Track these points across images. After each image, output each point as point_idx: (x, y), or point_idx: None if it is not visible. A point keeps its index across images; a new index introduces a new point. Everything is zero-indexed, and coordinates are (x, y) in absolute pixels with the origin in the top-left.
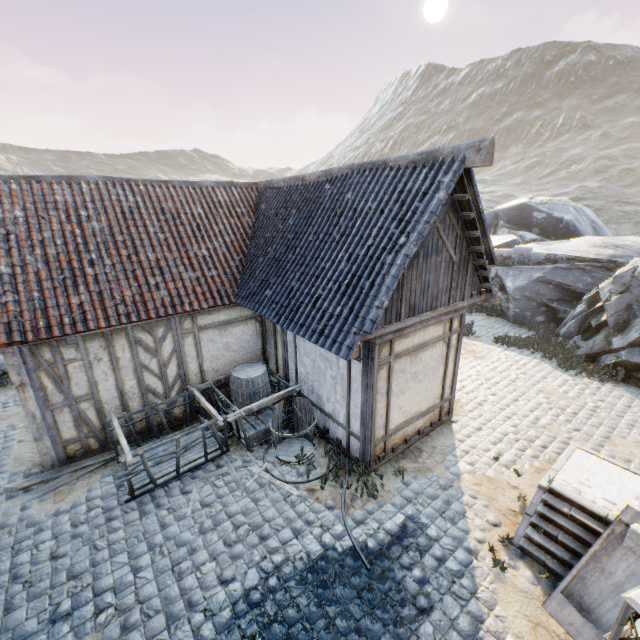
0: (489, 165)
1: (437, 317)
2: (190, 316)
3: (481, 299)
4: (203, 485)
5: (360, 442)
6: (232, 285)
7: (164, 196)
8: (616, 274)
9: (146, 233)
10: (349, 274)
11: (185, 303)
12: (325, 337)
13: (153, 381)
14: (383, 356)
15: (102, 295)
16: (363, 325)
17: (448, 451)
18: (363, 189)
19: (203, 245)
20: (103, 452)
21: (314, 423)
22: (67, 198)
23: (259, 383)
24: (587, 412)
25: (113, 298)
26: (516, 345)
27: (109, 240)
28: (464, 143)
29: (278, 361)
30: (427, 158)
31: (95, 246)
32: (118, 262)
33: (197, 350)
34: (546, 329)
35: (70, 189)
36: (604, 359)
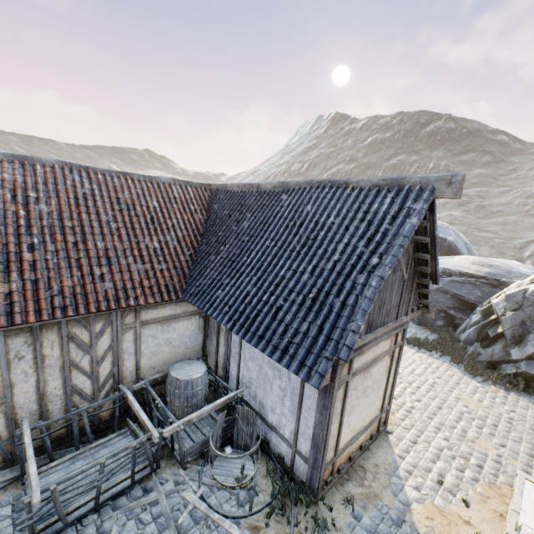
0: (459, 198)
1: (388, 332)
2: (134, 310)
3: (418, 313)
4: (126, 520)
5: (308, 465)
6: (181, 280)
7: (121, 186)
8: (508, 293)
9: (98, 221)
10: (314, 287)
11: (130, 297)
12: (290, 357)
13: (82, 380)
14: (342, 375)
15: (37, 284)
16: (337, 350)
17: (391, 471)
18: (324, 204)
19: (155, 237)
20: (5, 467)
21: (259, 440)
22: (17, 177)
23: (198, 384)
24: (505, 424)
25: (50, 288)
26: (426, 347)
27: (56, 224)
28: (434, 175)
29: (218, 358)
30: (392, 184)
31: (39, 229)
32: (62, 248)
33: (136, 346)
34: (446, 333)
35: (22, 169)
36: (504, 368)
